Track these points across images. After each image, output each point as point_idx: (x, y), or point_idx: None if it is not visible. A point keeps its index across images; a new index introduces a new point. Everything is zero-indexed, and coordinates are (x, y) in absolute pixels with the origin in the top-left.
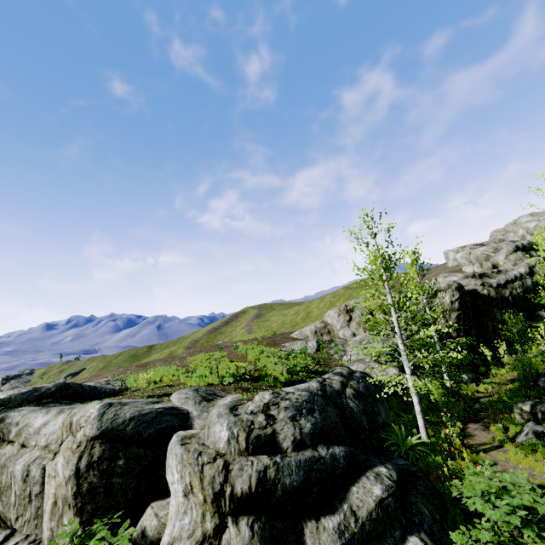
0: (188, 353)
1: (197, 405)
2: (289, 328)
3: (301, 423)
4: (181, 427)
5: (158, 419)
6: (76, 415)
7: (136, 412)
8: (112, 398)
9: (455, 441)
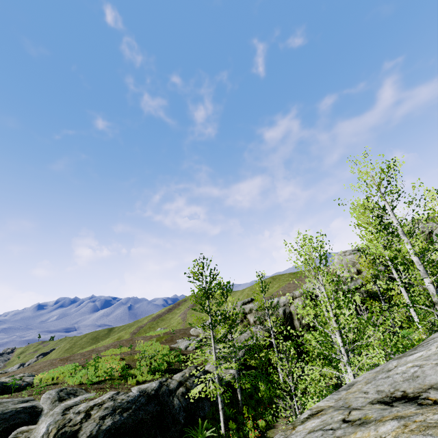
0: (106, 347)
1: (51, 404)
2: None
3: (105, 421)
4: (30, 423)
5: (14, 416)
6: None
7: (0, 411)
8: (7, 395)
9: (251, 434)
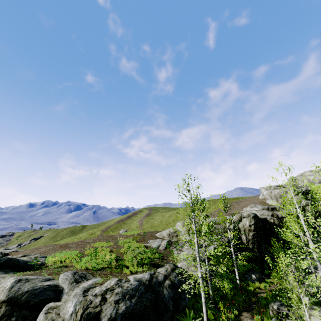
0: (93, 240)
1: (69, 285)
2: (164, 225)
3: (119, 306)
4: (55, 299)
5: (42, 293)
6: (0, 285)
7: (31, 287)
8: (30, 272)
9: None
